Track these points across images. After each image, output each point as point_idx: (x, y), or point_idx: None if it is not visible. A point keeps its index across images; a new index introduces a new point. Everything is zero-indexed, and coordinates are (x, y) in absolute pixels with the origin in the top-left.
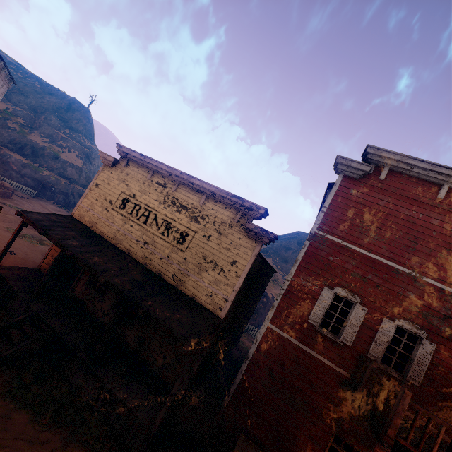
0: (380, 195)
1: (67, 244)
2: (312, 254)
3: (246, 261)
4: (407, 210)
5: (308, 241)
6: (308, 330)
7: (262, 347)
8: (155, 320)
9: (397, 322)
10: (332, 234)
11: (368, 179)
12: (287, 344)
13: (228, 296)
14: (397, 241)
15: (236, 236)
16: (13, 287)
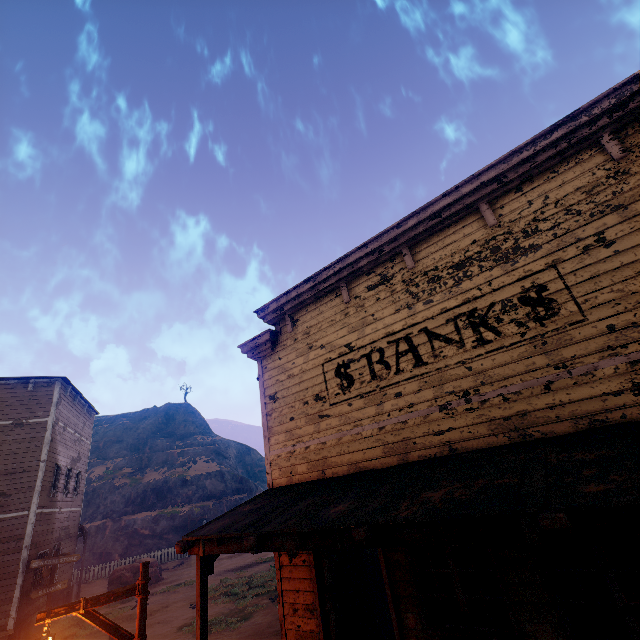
0: None
1: (331, 519)
2: None
3: None
4: None
5: None
6: None
7: None
8: None
9: None
10: None
11: None
12: None
13: None
14: None
15: None
16: None
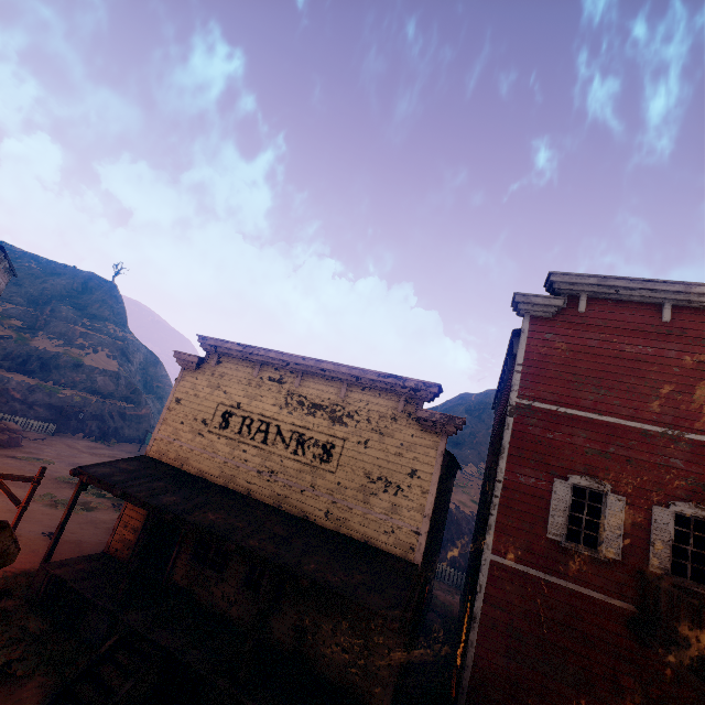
0: (587, 334)
1: (162, 503)
2: (522, 435)
3: (431, 466)
4: (629, 346)
5: (510, 417)
6: (553, 551)
7: (492, 596)
8: (329, 593)
9: (672, 507)
10: (541, 400)
11: (564, 315)
12: (528, 580)
13: (418, 526)
14: (632, 390)
15: (407, 433)
16: (82, 593)
